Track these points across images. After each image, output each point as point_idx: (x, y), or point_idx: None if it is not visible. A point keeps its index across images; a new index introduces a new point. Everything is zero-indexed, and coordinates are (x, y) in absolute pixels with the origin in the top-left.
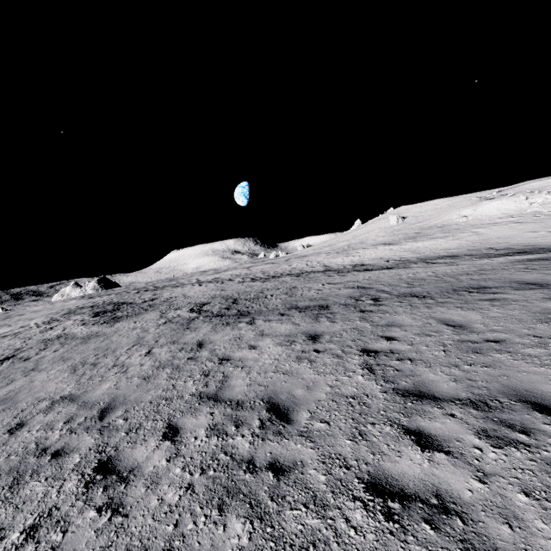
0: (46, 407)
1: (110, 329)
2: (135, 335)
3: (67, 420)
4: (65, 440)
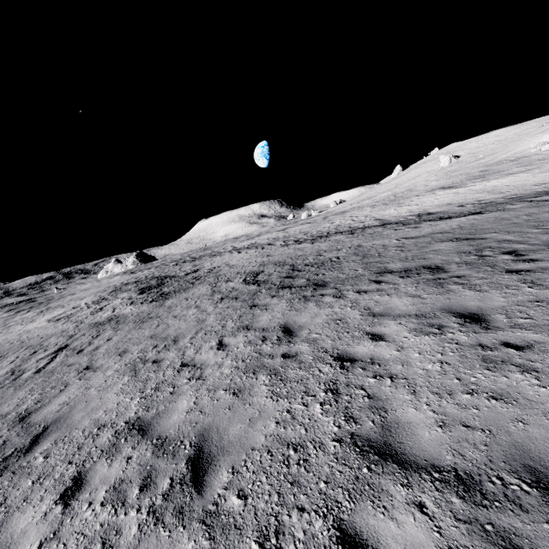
0: (109, 444)
1: (161, 309)
2: (193, 316)
3: (143, 482)
4: (149, 544)
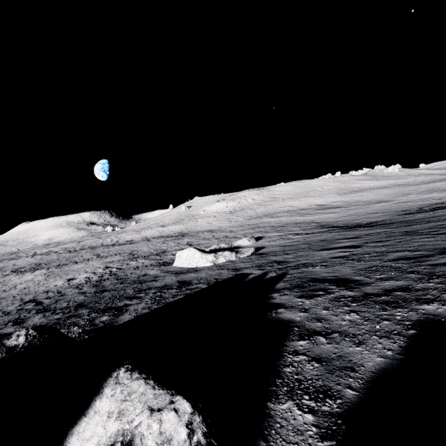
0: None
1: None
2: None
3: None
4: None
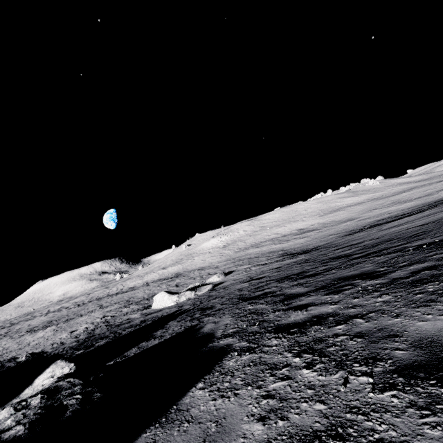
0: None
1: None
2: None
3: None
4: None
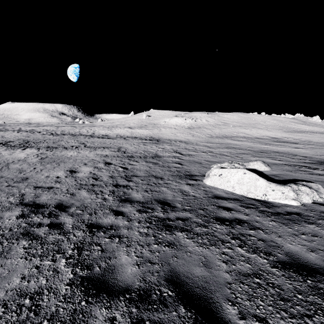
0: None
1: None
2: None
3: None
4: None
